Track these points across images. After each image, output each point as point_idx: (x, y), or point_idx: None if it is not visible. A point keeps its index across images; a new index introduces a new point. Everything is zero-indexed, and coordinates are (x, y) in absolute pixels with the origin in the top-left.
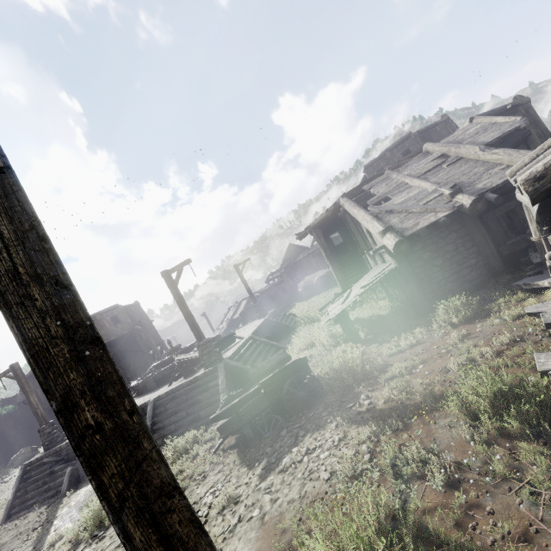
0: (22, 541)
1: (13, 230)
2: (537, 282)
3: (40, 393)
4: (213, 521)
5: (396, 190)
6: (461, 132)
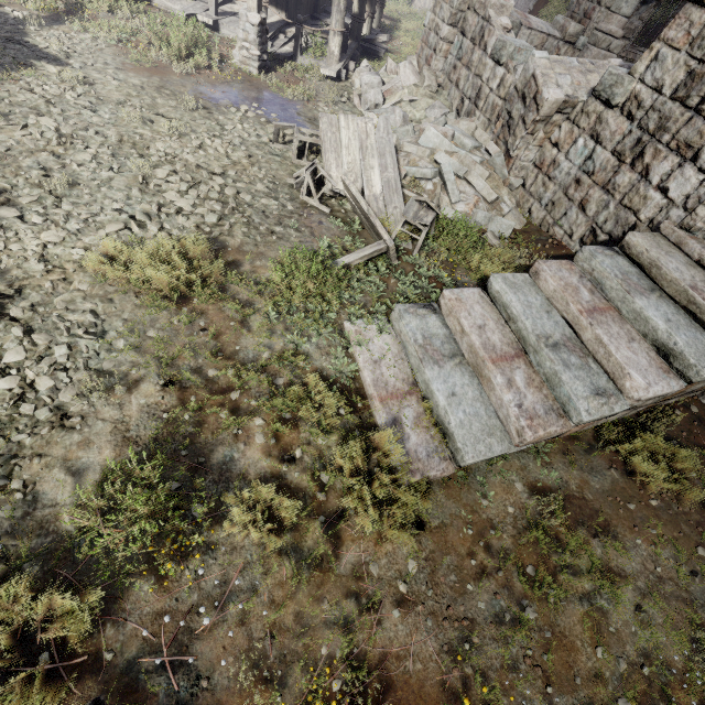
0: None
1: None
2: None
3: None
4: (97, 89)
5: None
6: None
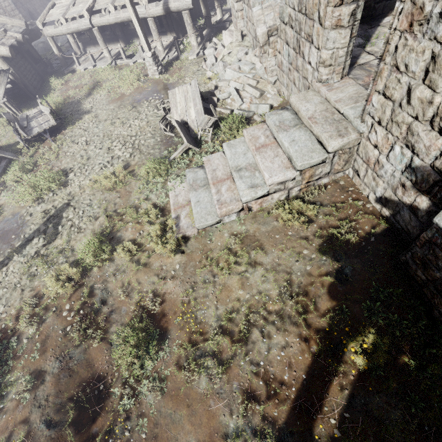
0: (1, 284)
1: None
2: (73, 67)
3: None
4: (99, 118)
5: None
6: None
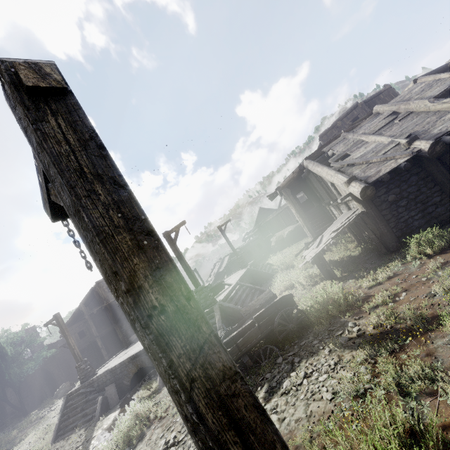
0: None
1: (77, 138)
2: None
3: (75, 339)
4: None
5: (354, 147)
6: (407, 92)
